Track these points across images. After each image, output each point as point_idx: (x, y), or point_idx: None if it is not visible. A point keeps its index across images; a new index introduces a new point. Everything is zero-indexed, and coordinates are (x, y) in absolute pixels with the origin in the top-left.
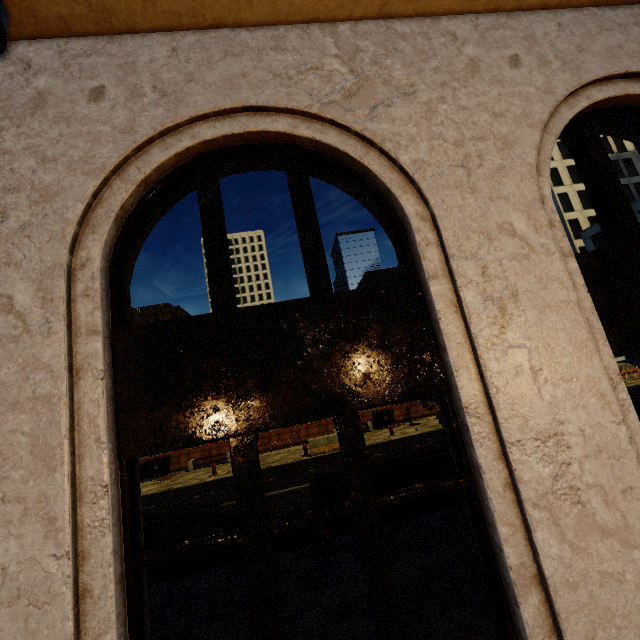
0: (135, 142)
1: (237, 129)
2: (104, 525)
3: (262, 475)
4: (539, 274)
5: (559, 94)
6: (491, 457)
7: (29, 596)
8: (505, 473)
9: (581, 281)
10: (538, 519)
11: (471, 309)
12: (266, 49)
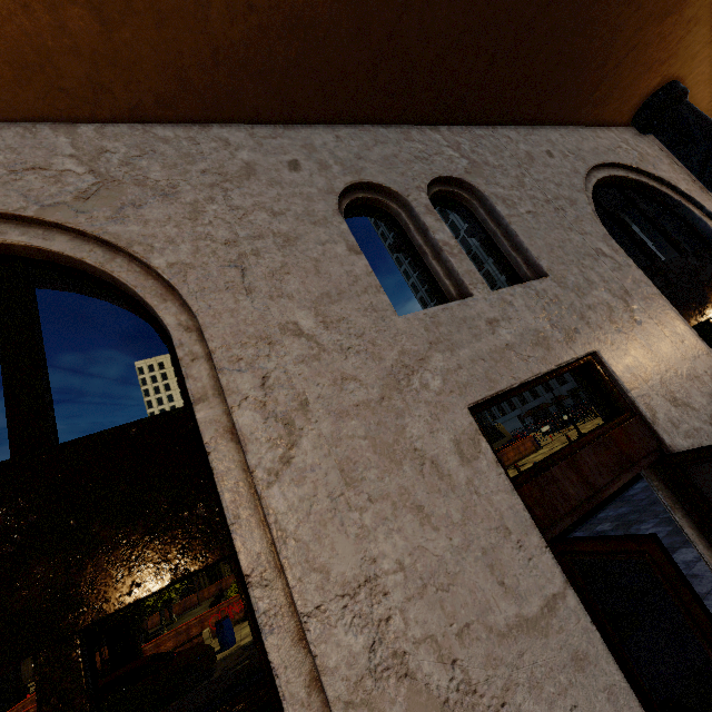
0: None
1: None
2: None
3: None
4: None
5: None
6: None
7: None
8: None
9: None
10: None
11: None
12: None
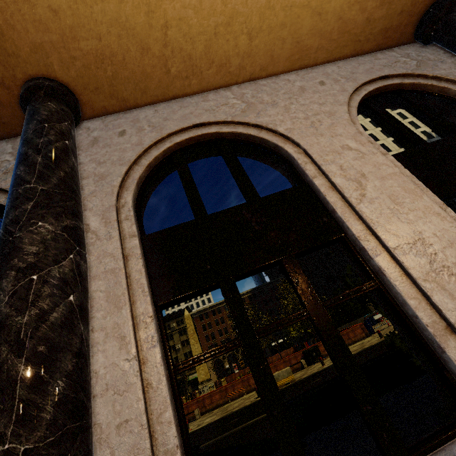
0: (143, 148)
1: (192, 135)
2: (154, 340)
3: (227, 419)
4: (373, 163)
5: (349, 90)
6: (385, 261)
7: (114, 388)
8: (398, 268)
9: (398, 164)
10: (430, 288)
11: (341, 186)
12: (199, 102)
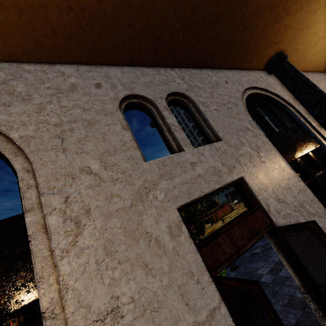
0: None
1: None
2: None
3: None
4: None
5: None
6: None
7: None
8: None
9: None
10: None
11: None
12: None
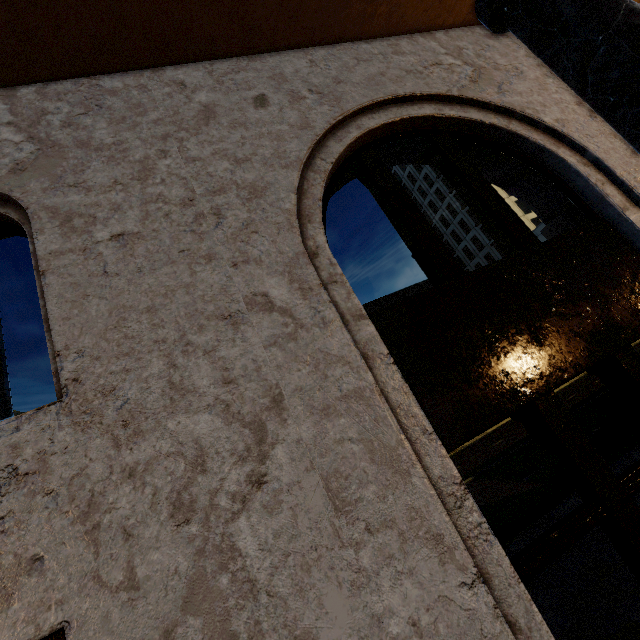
0: None
1: None
2: None
3: None
4: None
5: None
6: None
7: None
8: None
9: None
10: None
11: None
12: None
